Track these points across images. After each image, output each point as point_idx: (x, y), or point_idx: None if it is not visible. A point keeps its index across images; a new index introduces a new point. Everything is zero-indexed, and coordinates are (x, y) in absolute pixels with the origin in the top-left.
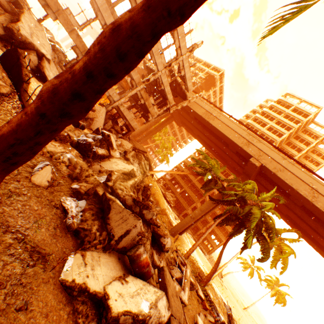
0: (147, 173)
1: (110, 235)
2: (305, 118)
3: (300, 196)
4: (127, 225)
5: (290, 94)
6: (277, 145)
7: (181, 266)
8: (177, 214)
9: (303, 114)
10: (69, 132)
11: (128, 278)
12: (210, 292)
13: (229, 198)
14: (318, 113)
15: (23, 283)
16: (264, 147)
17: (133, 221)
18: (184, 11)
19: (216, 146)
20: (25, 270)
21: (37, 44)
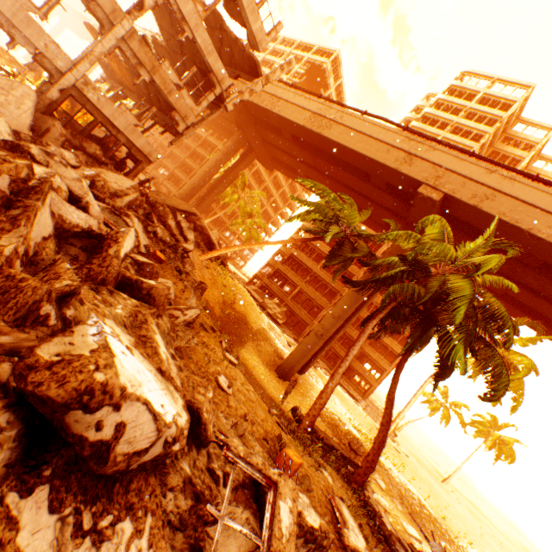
0: (183, 245)
1: None
2: (506, 112)
3: (540, 242)
4: None
5: (471, 72)
6: None
7: None
8: (293, 337)
9: (500, 106)
10: None
11: None
12: (380, 478)
13: (388, 273)
14: (527, 98)
15: None
16: (444, 158)
17: None
18: None
19: (345, 188)
20: None
21: None
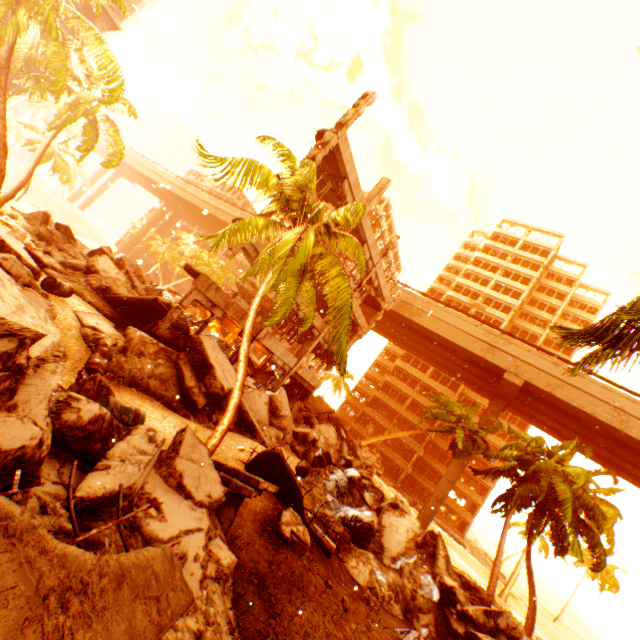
0: (373, 471)
1: None
2: (545, 258)
3: (602, 422)
4: None
5: (509, 221)
6: (516, 311)
7: None
8: (393, 485)
9: (539, 250)
10: (326, 511)
11: None
12: None
13: (504, 465)
14: (560, 243)
15: None
16: (518, 351)
17: None
18: None
19: (430, 351)
20: None
21: (231, 381)
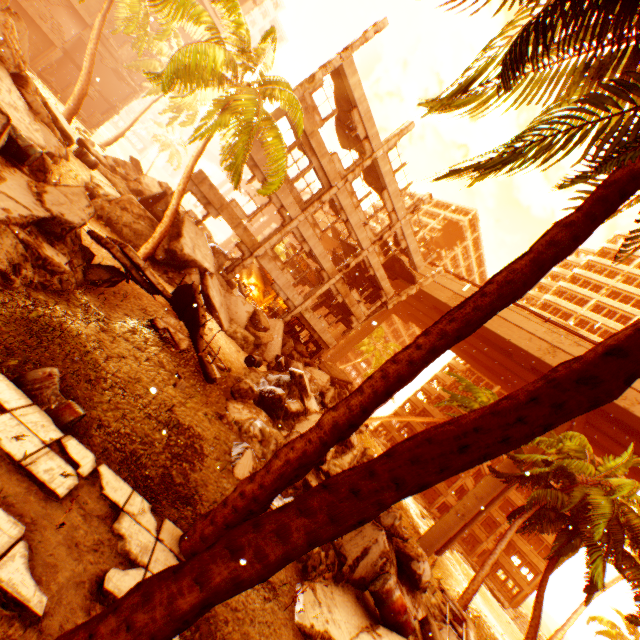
0: (360, 427)
1: (339, 556)
2: None
3: None
4: (363, 538)
5: (625, 235)
6: None
7: (455, 624)
8: (424, 506)
9: None
10: (247, 380)
11: (379, 629)
12: None
13: (532, 471)
14: None
15: (266, 621)
16: None
17: (372, 532)
18: (437, 356)
19: (486, 356)
20: (263, 604)
21: (200, 258)
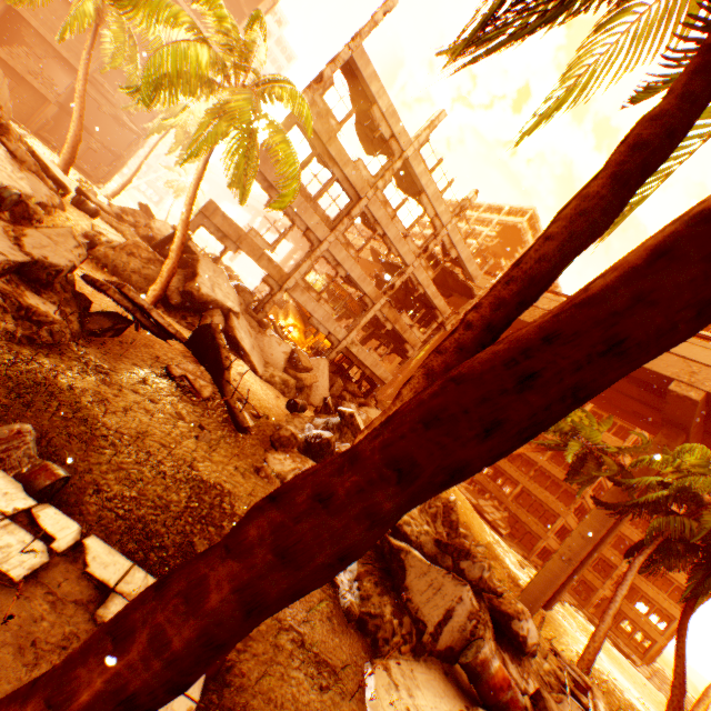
0: None
1: (417, 623)
2: None
3: None
4: (443, 597)
5: None
6: None
7: (578, 694)
8: (522, 554)
9: None
10: (289, 427)
11: None
12: None
13: (647, 496)
14: None
15: None
16: (695, 351)
17: (454, 589)
18: (496, 337)
19: None
20: (320, 694)
21: (221, 297)
